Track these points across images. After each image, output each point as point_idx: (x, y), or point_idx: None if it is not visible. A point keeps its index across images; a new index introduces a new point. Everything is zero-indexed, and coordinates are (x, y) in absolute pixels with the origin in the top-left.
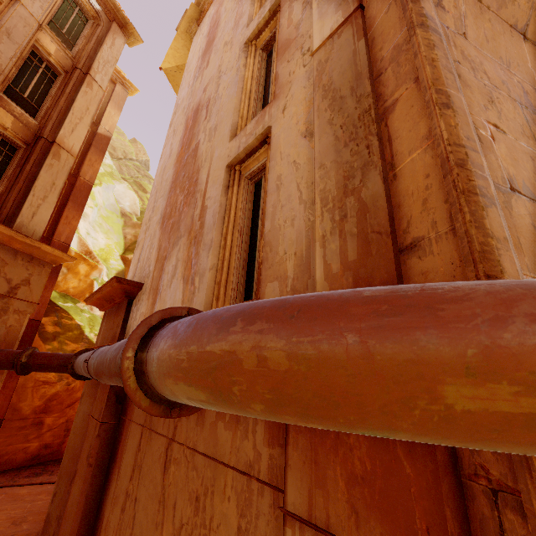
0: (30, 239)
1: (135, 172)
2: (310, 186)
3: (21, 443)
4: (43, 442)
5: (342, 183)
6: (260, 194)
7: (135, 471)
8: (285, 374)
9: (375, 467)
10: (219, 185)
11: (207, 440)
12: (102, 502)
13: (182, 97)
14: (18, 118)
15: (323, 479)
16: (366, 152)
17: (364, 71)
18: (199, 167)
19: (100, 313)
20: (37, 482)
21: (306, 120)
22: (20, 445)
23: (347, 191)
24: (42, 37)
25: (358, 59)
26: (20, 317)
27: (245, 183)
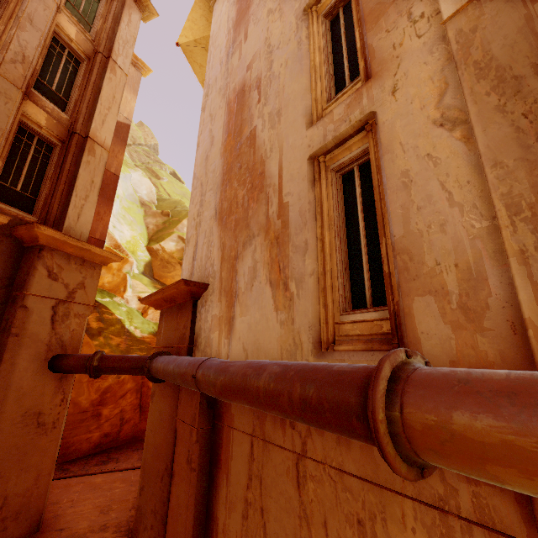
0: (81, 242)
1: (145, 157)
2: (465, 185)
3: (84, 434)
4: (103, 432)
5: None
6: (353, 188)
7: (252, 481)
8: None
9: None
10: (303, 180)
11: (359, 462)
12: (211, 505)
13: (213, 76)
14: (51, 114)
15: None
16: None
17: None
18: (263, 157)
19: (135, 306)
20: (107, 470)
21: (439, 104)
22: (84, 435)
23: None
24: (61, 20)
25: (537, 26)
26: (80, 321)
27: (333, 176)
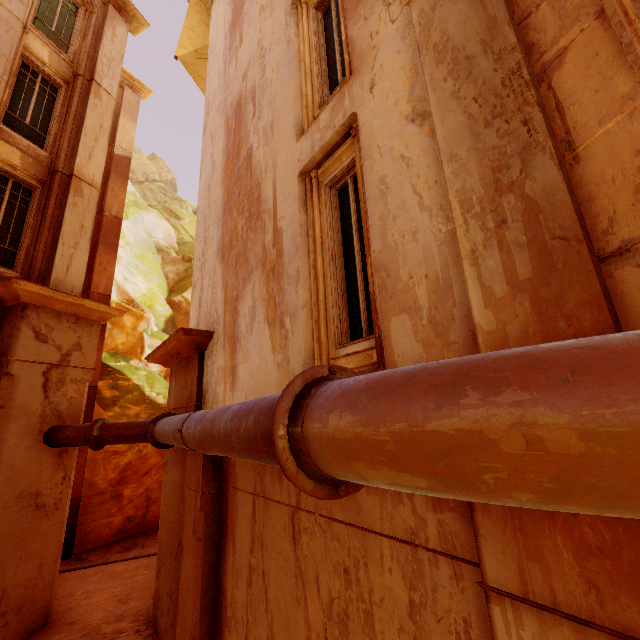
0: (71, 296)
1: (161, 195)
2: (433, 186)
3: (104, 519)
4: (126, 515)
5: (490, 178)
6: (349, 204)
7: (255, 544)
8: (580, 459)
9: (618, 535)
10: (294, 200)
11: (345, 506)
12: (220, 577)
13: (212, 91)
14: (26, 152)
15: (537, 550)
16: (523, 129)
17: (500, 14)
18: (259, 179)
19: (156, 369)
20: (131, 557)
21: (410, 97)
22: (103, 520)
23: (500, 187)
24: (30, 41)
25: None
26: (79, 387)
27: (327, 193)
